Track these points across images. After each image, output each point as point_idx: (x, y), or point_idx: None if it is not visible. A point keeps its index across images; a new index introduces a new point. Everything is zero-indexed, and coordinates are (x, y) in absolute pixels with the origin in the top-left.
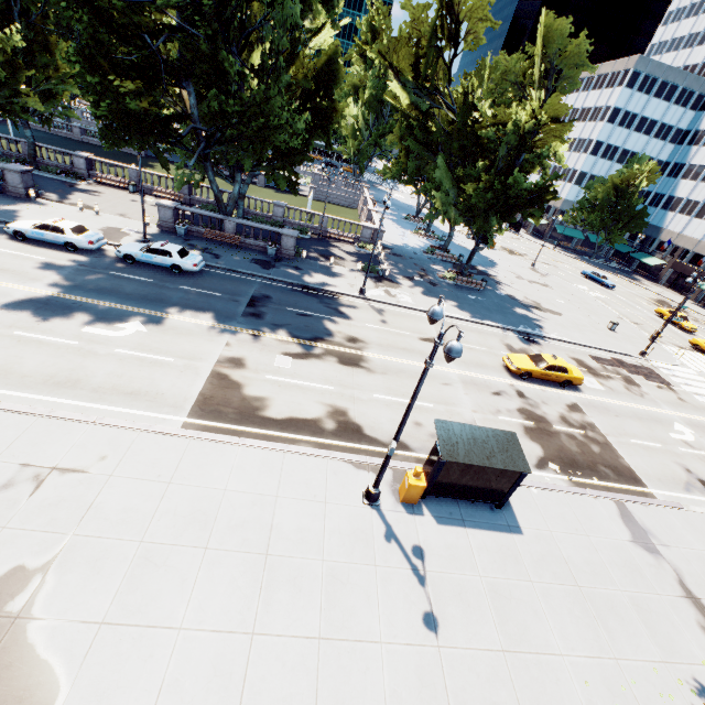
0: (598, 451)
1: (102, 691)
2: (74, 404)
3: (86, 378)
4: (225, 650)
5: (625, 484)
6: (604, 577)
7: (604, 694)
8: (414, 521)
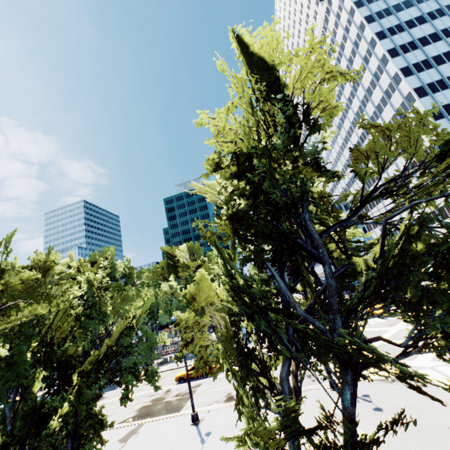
0: (175, 403)
1: None
2: None
3: None
4: None
5: (166, 414)
6: None
7: None
8: None
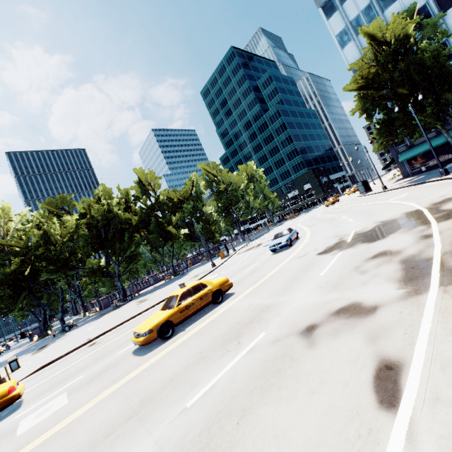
0: None
1: None
2: None
3: None
4: None
5: None
6: None
7: None
8: None
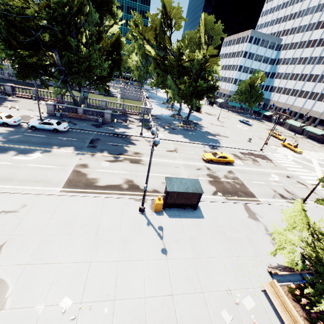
0: (239, 187)
1: (27, 287)
2: (10, 187)
3: (15, 177)
4: (78, 268)
5: (248, 197)
6: (235, 230)
7: (231, 268)
8: (159, 218)
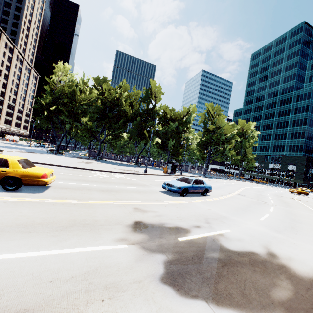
0: None
1: None
2: None
3: None
4: None
5: None
6: None
7: None
8: None
